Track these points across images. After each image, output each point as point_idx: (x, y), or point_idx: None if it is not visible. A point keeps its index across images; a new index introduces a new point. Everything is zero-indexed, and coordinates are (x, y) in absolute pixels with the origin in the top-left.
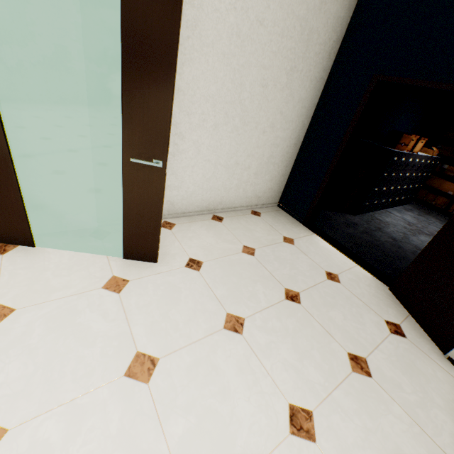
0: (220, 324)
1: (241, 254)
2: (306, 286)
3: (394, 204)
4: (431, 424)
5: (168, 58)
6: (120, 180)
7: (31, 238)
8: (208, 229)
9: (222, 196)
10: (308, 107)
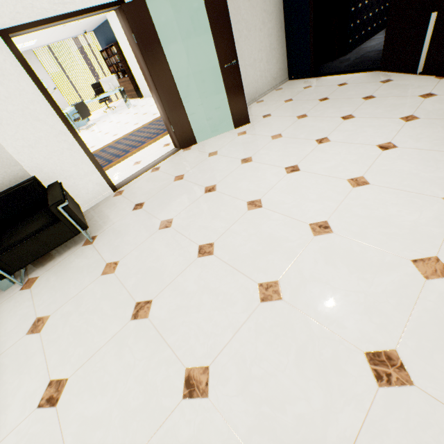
0: (296, 119)
1: (285, 103)
2: (329, 94)
3: (374, 32)
4: (408, 94)
5: (225, 8)
6: (210, 98)
7: (195, 139)
8: (259, 106)
9: (255, 88)
10: None
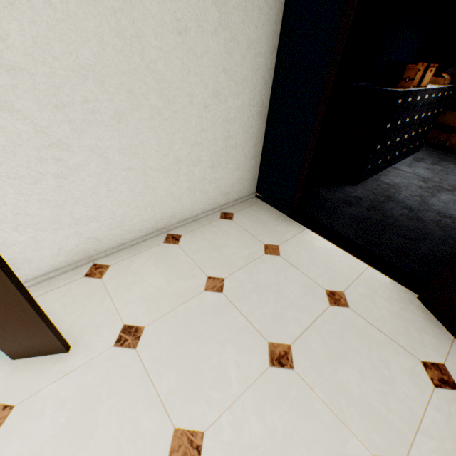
0: None
1: (203, 294)
2: (300, 329)
3: (401, 157)
4: None
5: None
6: None
7: None
8: (157, 262)
9: (172, 208)
10: (266, 53)
